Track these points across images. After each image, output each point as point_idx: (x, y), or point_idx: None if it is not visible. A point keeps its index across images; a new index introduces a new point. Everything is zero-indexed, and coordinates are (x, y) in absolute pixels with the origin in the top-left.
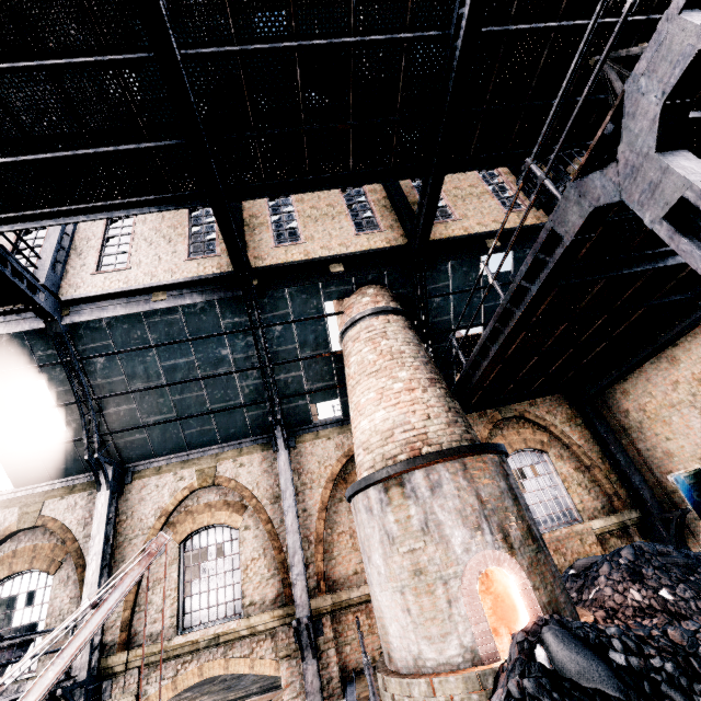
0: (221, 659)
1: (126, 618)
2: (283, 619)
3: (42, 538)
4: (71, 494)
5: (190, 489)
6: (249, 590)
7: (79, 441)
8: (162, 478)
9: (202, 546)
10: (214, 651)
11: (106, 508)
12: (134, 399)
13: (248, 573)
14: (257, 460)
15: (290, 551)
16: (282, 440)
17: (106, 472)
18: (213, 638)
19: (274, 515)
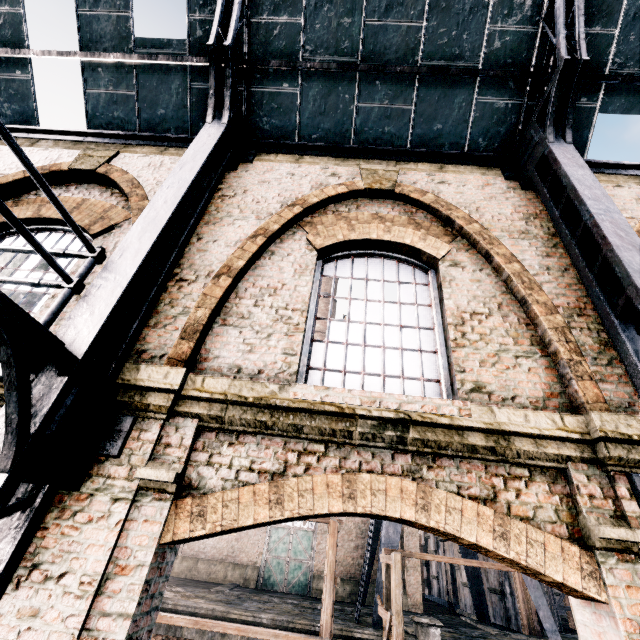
0: (407, 481)
1: (197, 319)
2: (588, 445)
3: (97, 195)
4: (159, 155)
5: (348, 186)
6: (470, 363)
7: (196, 69)
8: (302, 167)
9: (354, 276)
10: (383, 455)
11: (215, 140)
12: (304, 4)
13: (465, 332)
14: (475, 182)
15: (638, 278)
16: (554, 132)
17: (230, 95)
18: (391, 418)
19: (522, 254)
